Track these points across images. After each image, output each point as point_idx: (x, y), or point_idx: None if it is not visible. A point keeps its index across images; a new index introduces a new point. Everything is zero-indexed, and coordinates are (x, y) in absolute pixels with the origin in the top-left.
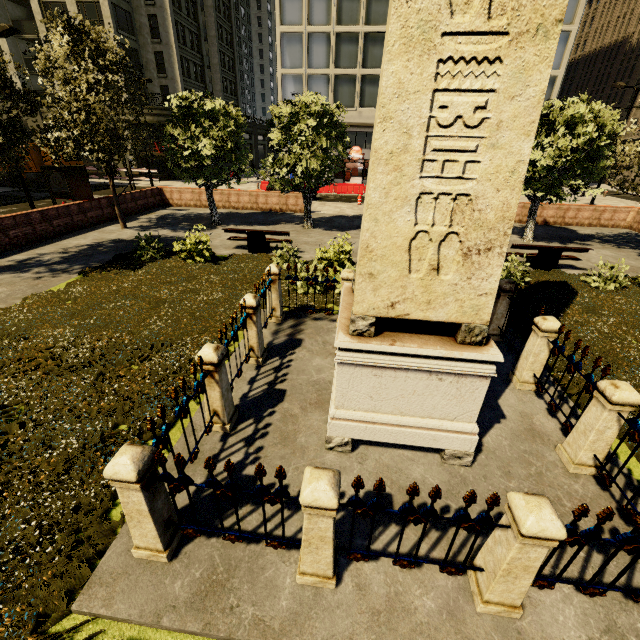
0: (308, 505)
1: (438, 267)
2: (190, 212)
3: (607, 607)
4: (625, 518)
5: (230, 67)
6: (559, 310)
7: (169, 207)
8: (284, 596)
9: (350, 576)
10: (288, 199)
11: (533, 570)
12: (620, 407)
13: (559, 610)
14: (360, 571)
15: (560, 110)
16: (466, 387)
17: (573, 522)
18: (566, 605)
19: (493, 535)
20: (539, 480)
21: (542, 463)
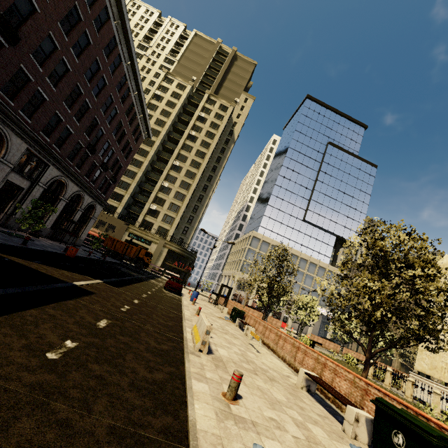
0: None
1: (444, 372)
2: None
3: None
4: None
5: None
6: None
7: None
8: None
9: None
10: (273, 321)
11: None
12: None
13: None
14: None
15: None
16: None
17: None
18: None
19: None
20: None
21: None
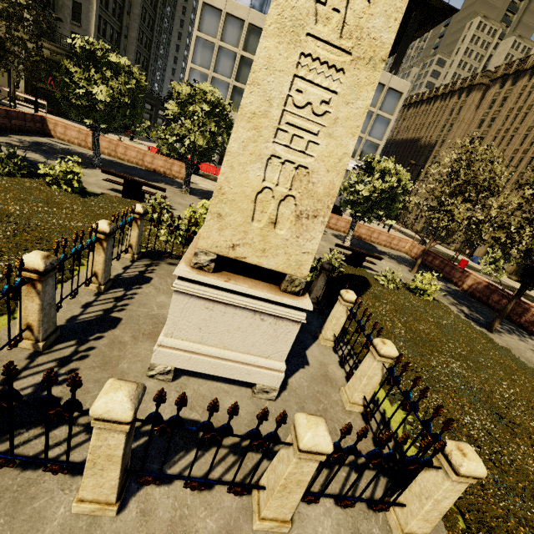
0: (98, 417)
1: (276, 222)
2: (71, 148)
3: (355, 517)
4: (377, 445)
5: (146, 45)
6: (358, 294)
7: (49, 137)
8: (50, 529)
9: (137, 502)
10: (173, 166)
11: (304, 484)
12: (385, 359)
13: (320, 522)
14: (149, 496)
15: (378, 162)
16: (282, 329)
17: (340, 439)
18: (326, 517)
19: (278, 454)
20: (324, 414)
21: (328, 401)
